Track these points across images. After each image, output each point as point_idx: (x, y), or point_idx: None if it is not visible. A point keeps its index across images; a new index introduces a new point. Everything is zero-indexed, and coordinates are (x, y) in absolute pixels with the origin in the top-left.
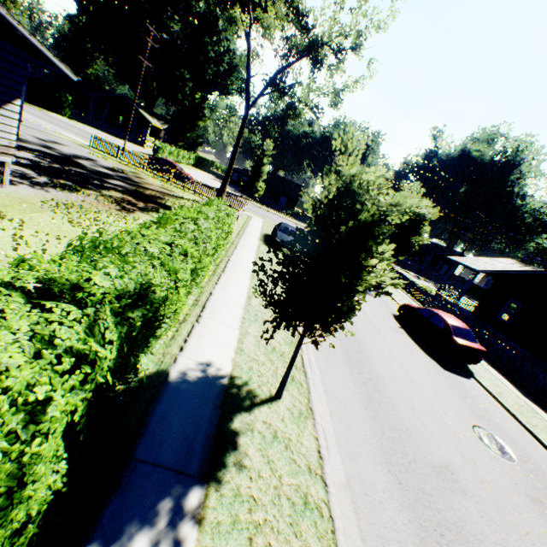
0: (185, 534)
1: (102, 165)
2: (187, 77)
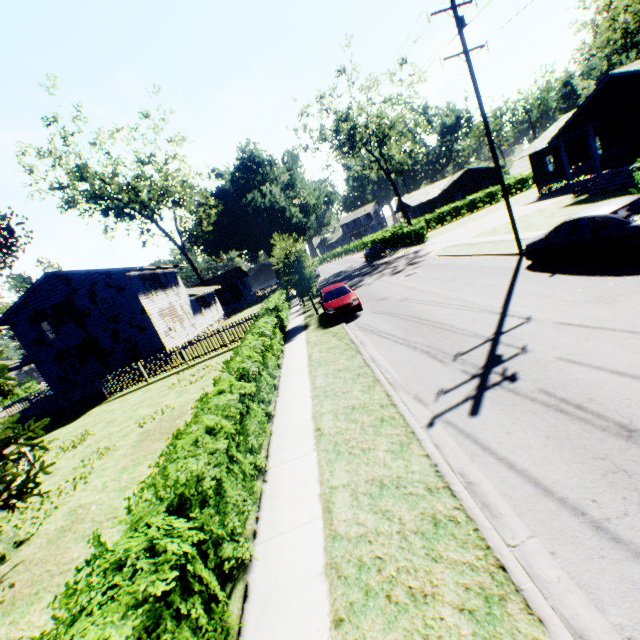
0: None
1: None
2: None
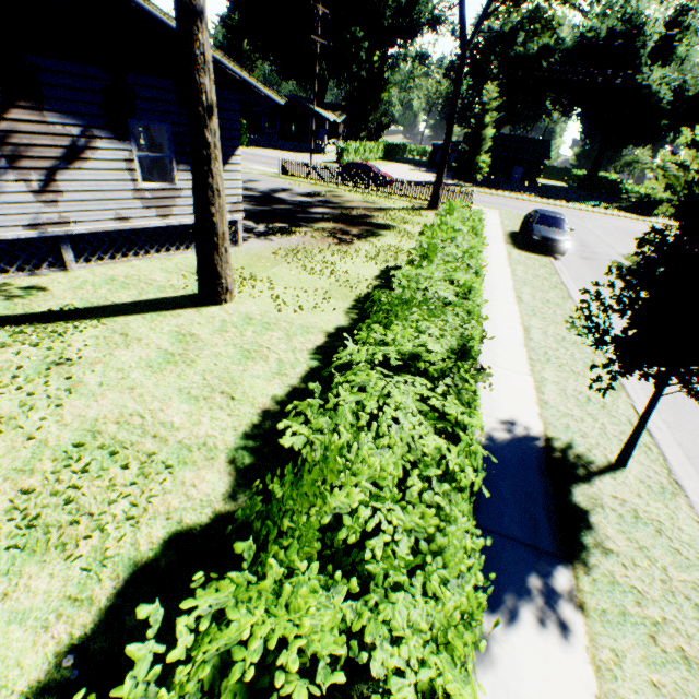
0: (568, 615)
1: (298, 193)
2: (360, 36)
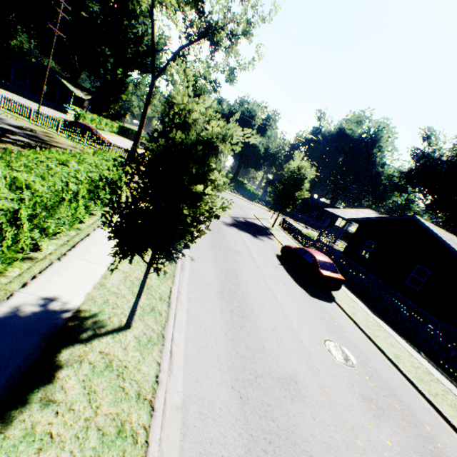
0: None
1: (9, 123)
2: (108, 54)
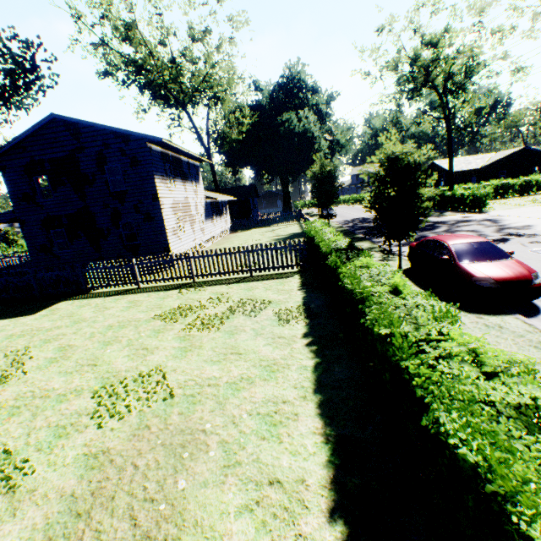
0: None
1: None
2: None
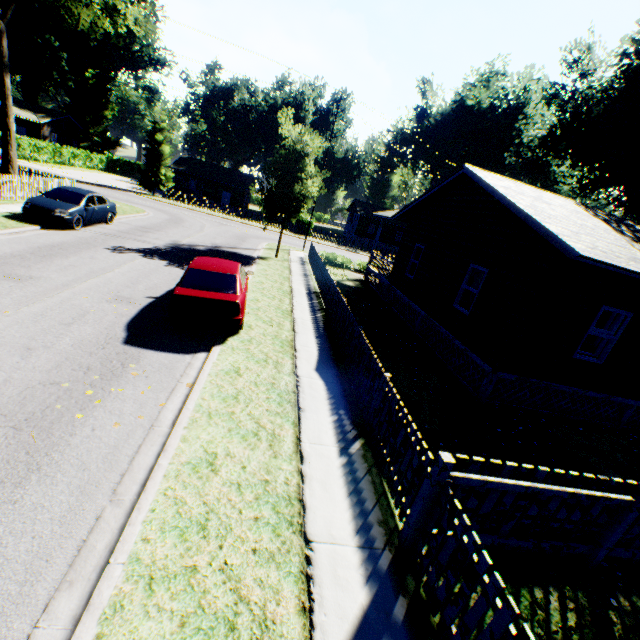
0: None
1: None
2: (57, 45)
